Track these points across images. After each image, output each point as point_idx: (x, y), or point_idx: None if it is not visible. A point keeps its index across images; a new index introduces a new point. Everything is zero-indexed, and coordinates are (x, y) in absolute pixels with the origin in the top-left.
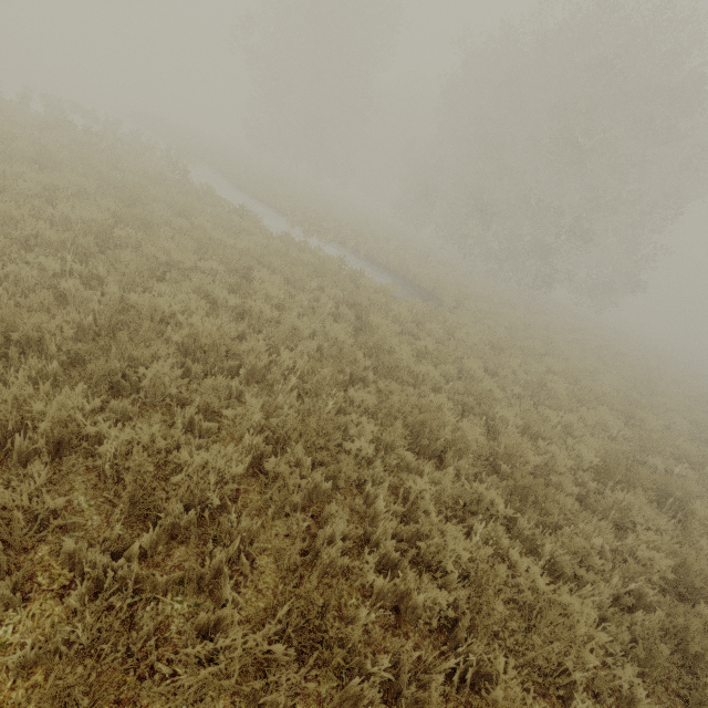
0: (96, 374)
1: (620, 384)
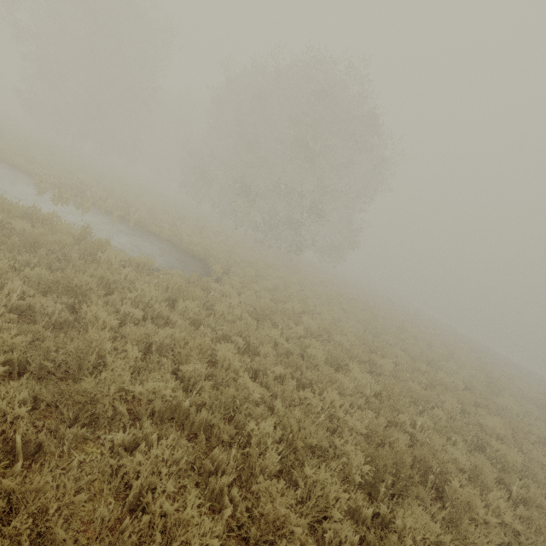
0: None
1: (358, 328)
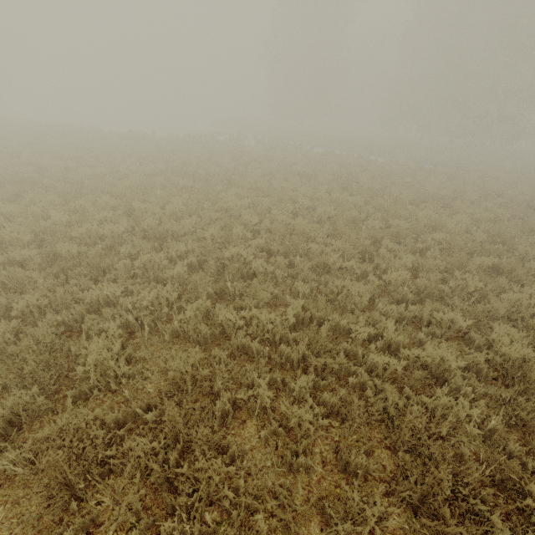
0: (448, 205)
1: None
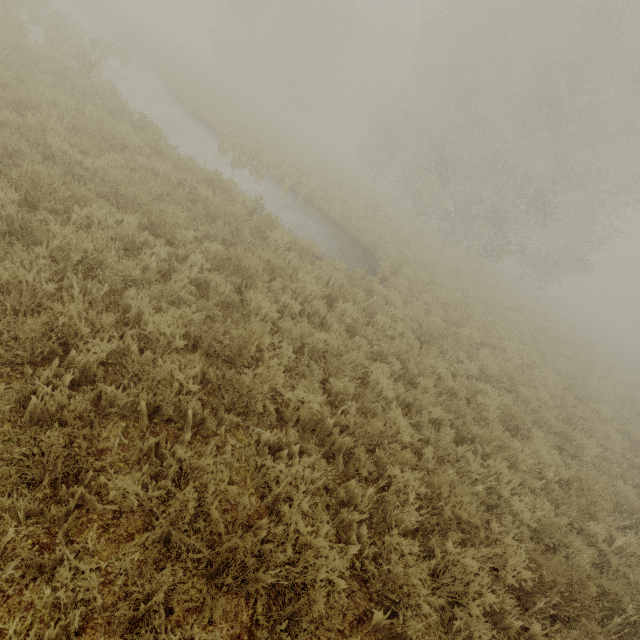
0: None
1: (555, 383)
